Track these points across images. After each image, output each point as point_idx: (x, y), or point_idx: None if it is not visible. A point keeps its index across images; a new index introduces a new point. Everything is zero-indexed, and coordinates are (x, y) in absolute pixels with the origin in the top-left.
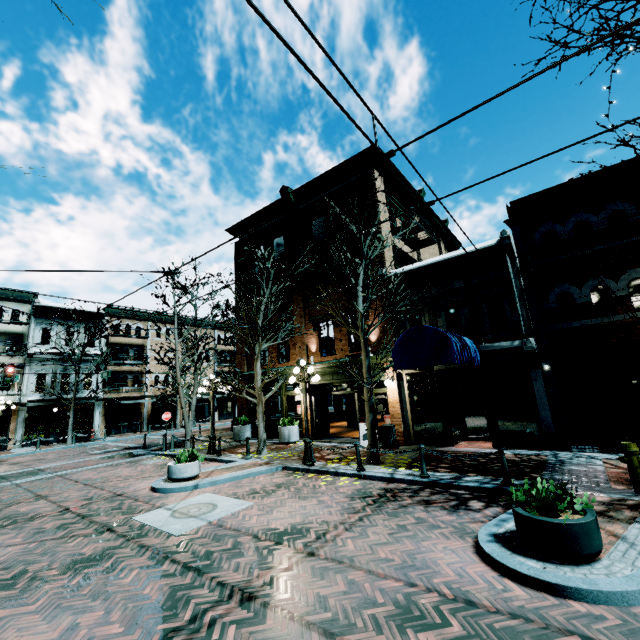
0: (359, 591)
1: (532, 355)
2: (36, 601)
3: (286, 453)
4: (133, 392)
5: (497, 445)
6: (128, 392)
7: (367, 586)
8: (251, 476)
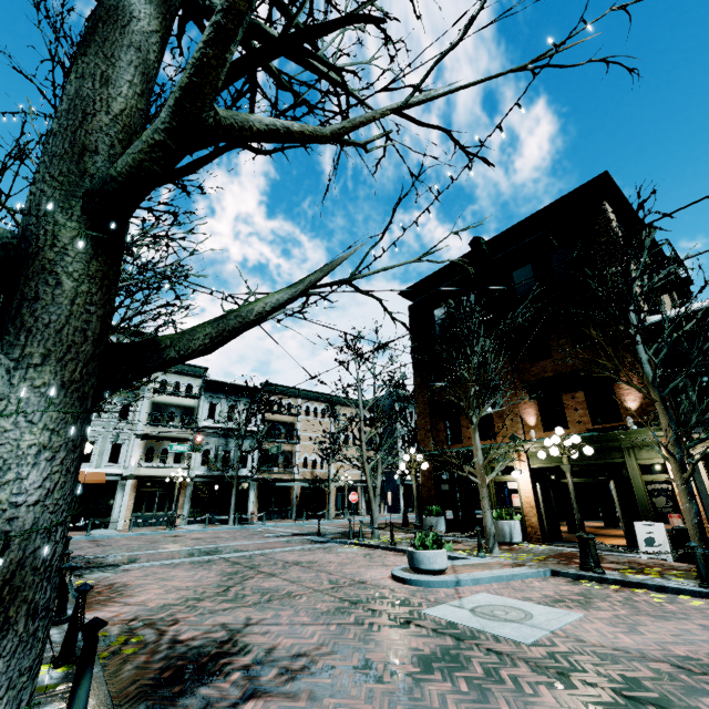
0: None
1: None
2: (443, 707)
3: (528, 555)
4: (283, 474)
5: None
6: (280, 473)
7: None
8: (516, 578)
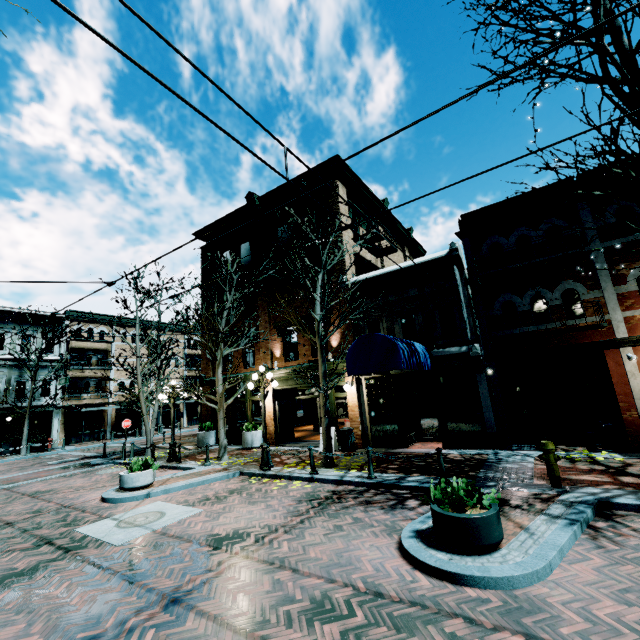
0: (281, 590)
1: (477, 360)
2: None
3: (247, 458)
4: (96, 399)
5: (447, 446)
6: (90, 399)
7: (290, 585)
8: (207, 483)
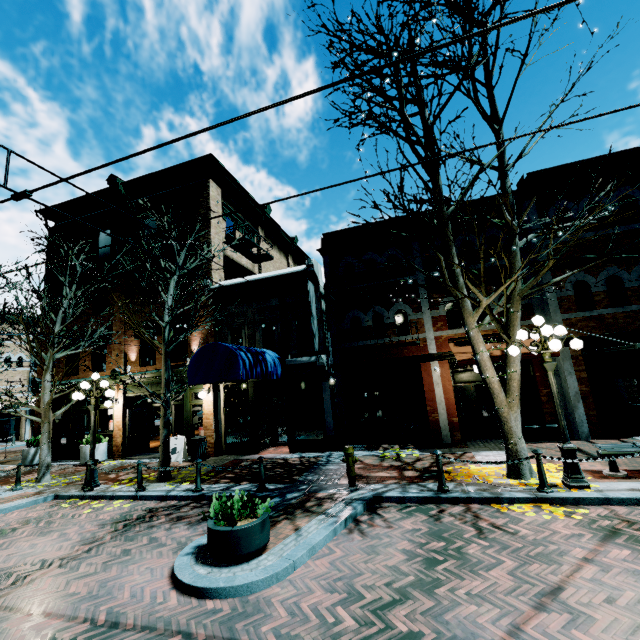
0: None
1: (323, 370)
2: None
3: (75, 477)
4: None
5: (292, 450)
6: None
7: (17, 632)
8: (2, 513)
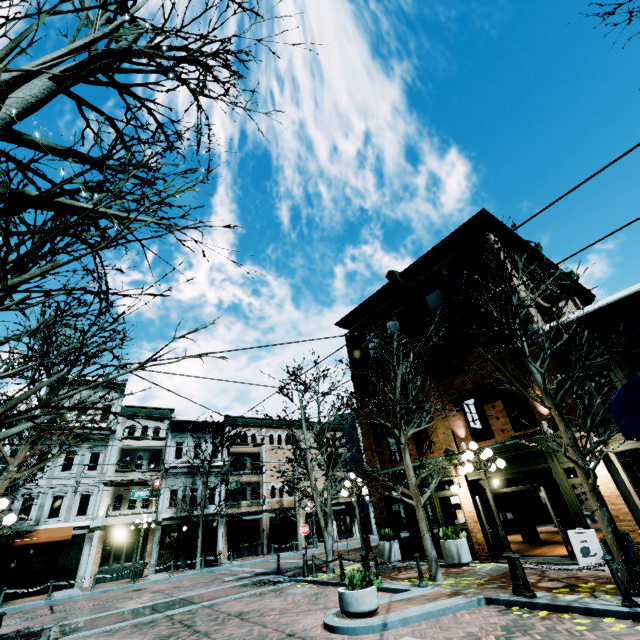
0: None
1: None
2: None
3: (471, 579)
4: (252, 506)
5: None
6: (248, 506)
7: None
8: (448, 612)
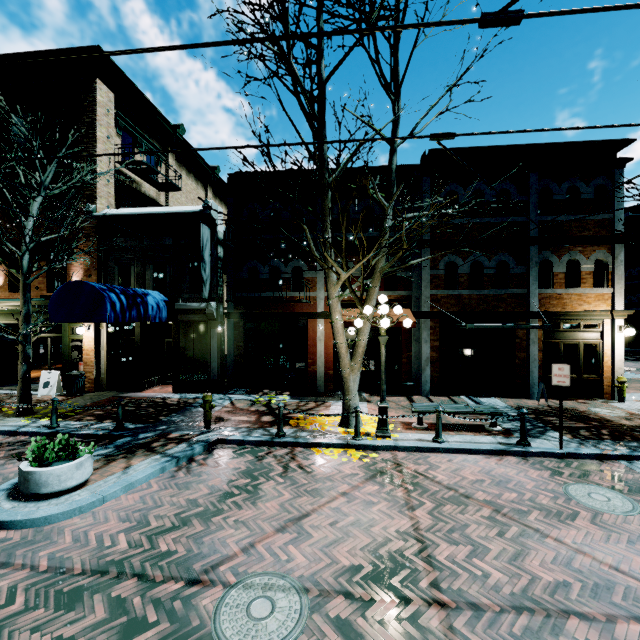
0: None
1: (212, 317)
2: None
3: None
4: None
5: (176, 390)
6: None
7: None
8: None
